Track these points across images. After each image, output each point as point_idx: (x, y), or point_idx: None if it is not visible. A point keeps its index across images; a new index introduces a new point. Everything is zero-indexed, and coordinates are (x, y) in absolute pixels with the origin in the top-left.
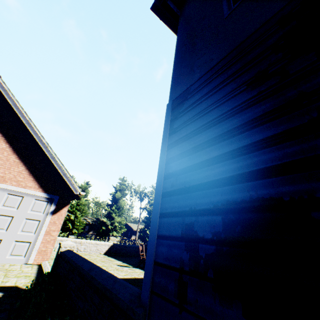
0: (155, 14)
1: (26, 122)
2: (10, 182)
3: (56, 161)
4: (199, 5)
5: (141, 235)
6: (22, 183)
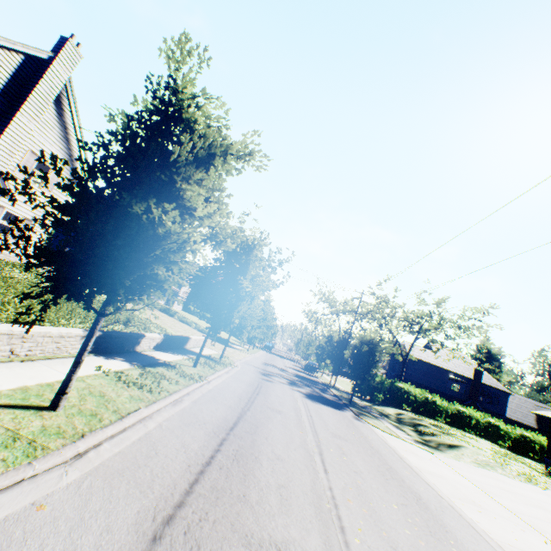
0: None
1: None
2: None
3: None
4: None
5: None
6: None
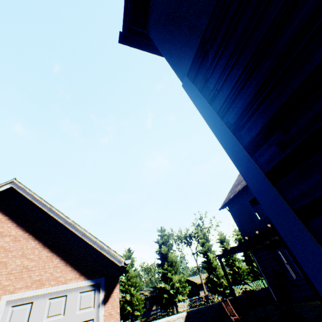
0: (125, 44)
1: (47, 209)
2: (48, 283)
3: (88, 237)
4: (162, 1)
5: (210, 287)
6: (61, 279)
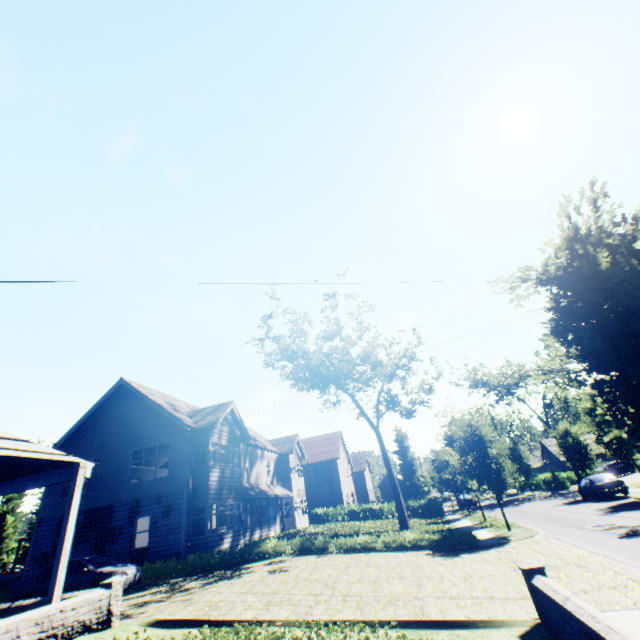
0: None
1: None
2: None
3: None
4: None
5: None
6: None
